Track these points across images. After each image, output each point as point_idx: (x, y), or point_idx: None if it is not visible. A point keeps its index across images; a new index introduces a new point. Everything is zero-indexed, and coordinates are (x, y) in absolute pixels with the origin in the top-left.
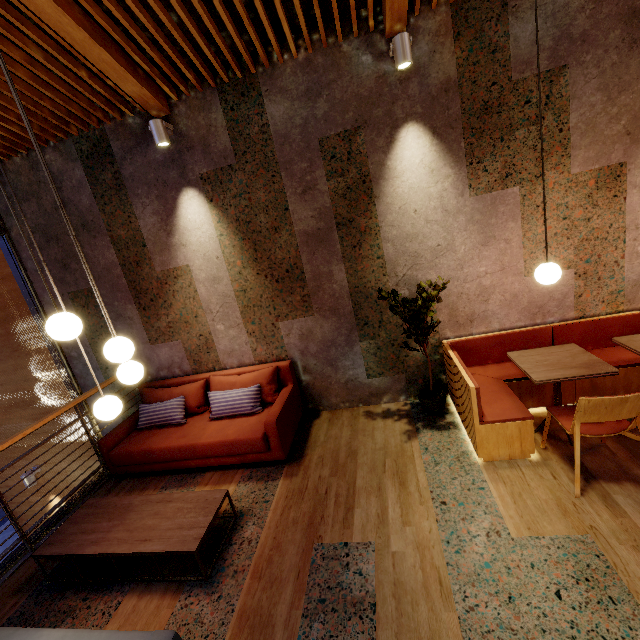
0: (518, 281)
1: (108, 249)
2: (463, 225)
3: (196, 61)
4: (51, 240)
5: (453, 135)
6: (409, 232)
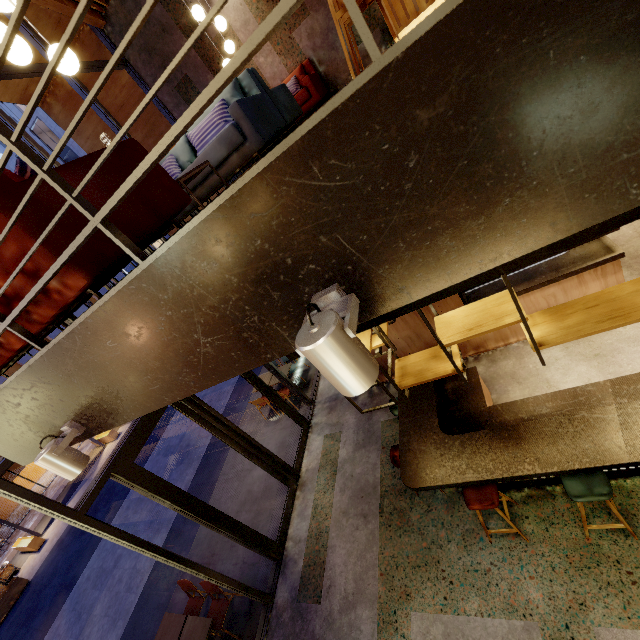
0: None
1: (182, 40)
2: None
3: None
4: (151, 53)
5: None
6: None
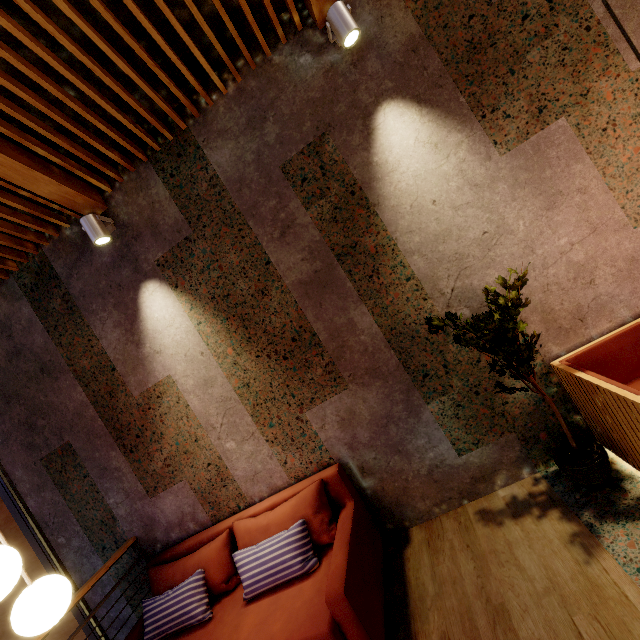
0: (626, 238)
1: (74, 388)
2: (508, 194)
3: (112, 134)
4: (11, 400)
5: (445, 94)
6: (436, 231)
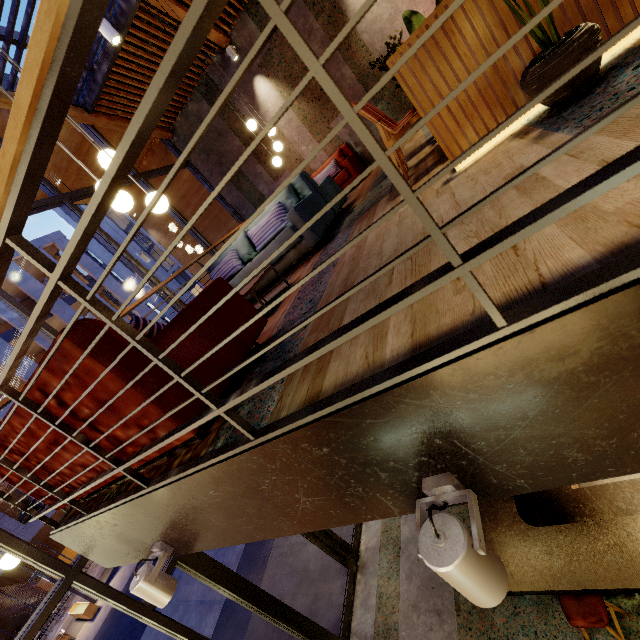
0: None
1: (235, 140)
2: None
3: (232, 1)
4: (209, 153)
5: None
6: (371, 19)
